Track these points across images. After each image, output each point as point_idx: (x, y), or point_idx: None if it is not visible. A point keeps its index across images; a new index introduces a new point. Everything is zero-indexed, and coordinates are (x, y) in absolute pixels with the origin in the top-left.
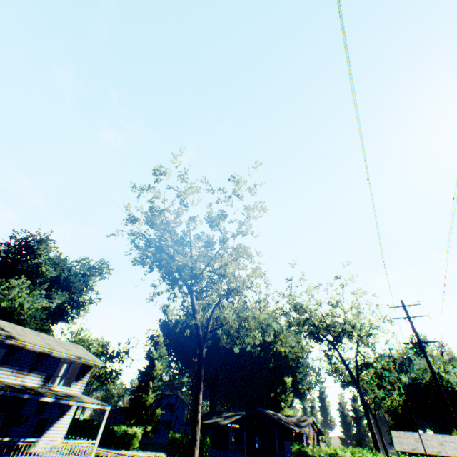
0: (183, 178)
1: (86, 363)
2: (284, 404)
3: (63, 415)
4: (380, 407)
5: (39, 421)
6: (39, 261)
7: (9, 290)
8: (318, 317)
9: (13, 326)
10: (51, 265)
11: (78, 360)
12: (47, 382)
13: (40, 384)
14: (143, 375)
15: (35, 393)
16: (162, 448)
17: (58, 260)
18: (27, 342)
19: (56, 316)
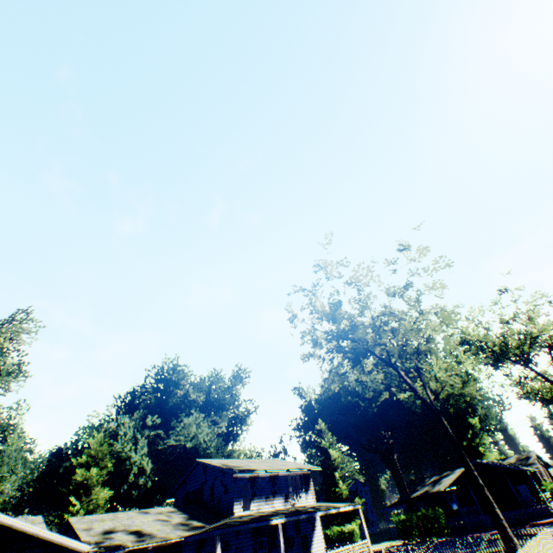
0: (342, 264)
1: (304, 472)
2: (483, 449)
3: (314, 528)
4: None
5: (301, 539)
6: (183, 391)
7: (186, 429)
8: (495, 341)
9: (229, 461)
10: (196, 391)
11: (297, 472)
12: (288, 501)
13: (285, 505)
14: (324, 469)
15: (309, 511)
16: (374, 539)
17: (197, 383)
18: (263, 469)
19: (226, 439)
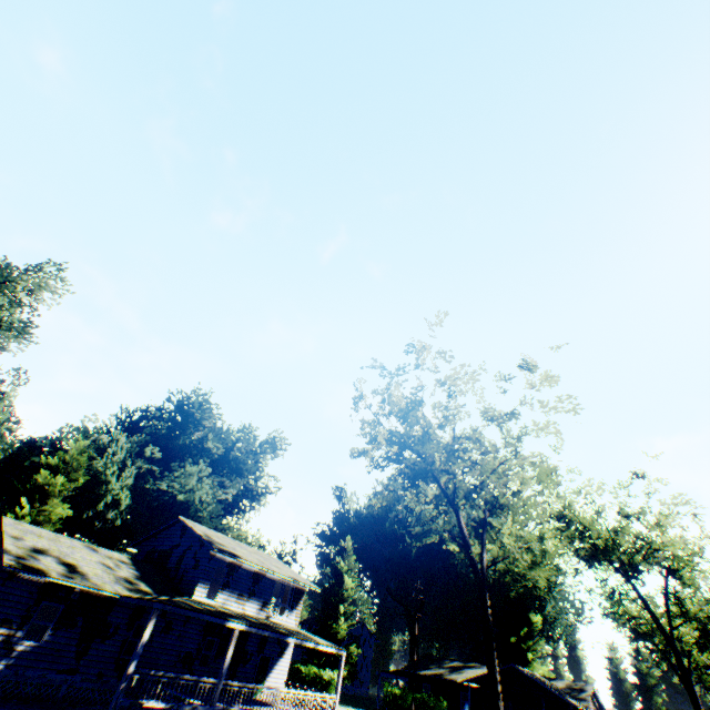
0: (444, 356)
1: (298, 586)
2: (532, 656)
3: (282, 655)
4: (702, 680)
5: (261, 661)
6: (202, 434)
7: (185, 478)
8: (602, 532)
9: (216, 534)
10: (217, 440)
11: (290, 582)
12: (264, 610)
13: (258, 613)
14: (329, 595)
15: (280, 632)
16: (355, 701)
17: (221, 431)
18: (249, 561)
19: (228, 510)
